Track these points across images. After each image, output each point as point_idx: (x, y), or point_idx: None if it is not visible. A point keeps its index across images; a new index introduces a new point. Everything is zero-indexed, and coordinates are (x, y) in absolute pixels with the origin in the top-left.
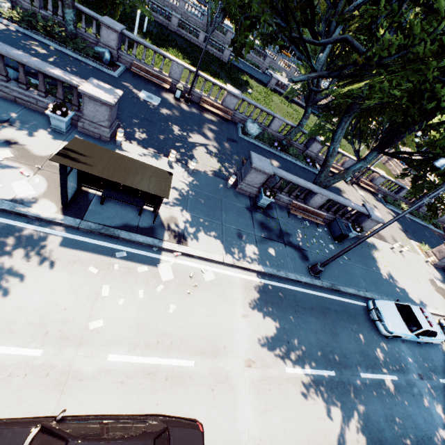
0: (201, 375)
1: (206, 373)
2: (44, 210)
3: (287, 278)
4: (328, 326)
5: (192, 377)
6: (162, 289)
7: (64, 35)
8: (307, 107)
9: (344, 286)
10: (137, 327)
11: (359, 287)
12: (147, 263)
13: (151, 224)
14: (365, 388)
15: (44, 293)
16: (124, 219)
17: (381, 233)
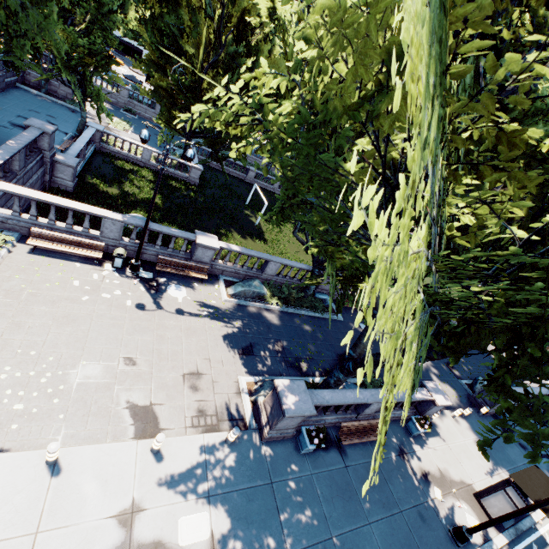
0: None
1: None
2: (494, 536)
3: None
4: None
5: None
6: None
7: (301, 296)
8: None
9: None
10: None
11: None
12: (544, 545)
13: None
14: None
15: None
16: None
17: None
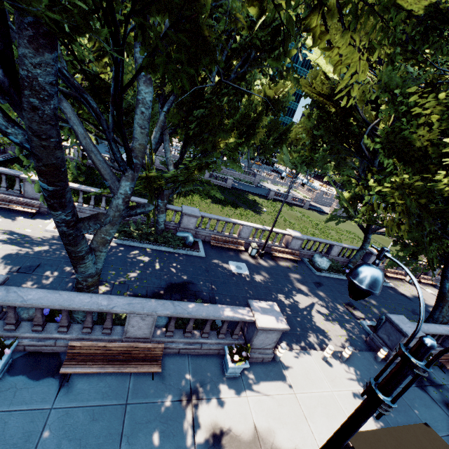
0: None
1: None
2: None
3: None
4: None
5: None
6: None
7: (153, 232)
8: (367, 234)
9: None
10: None
11: None
12: None
13: None
14: None
15: None
16: None
17: None
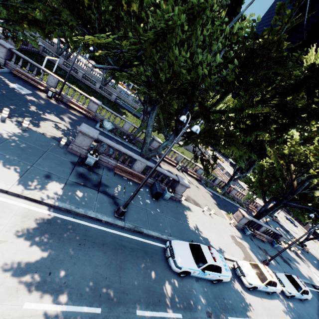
0: None
1: None
2: None
3: (86, 215)
4: (116, 261)
5: None
6: None
7: None
8: (144, 115)
9: (148, 229)
10: None
11: (164, 232)
12: None
13: None
14: None
15: None
16: None
17: (197, 202)
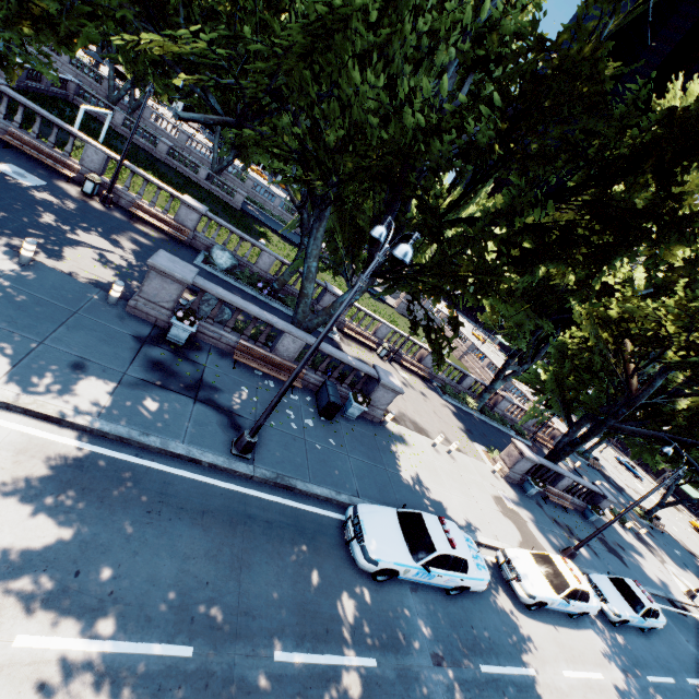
0: None
1: None
2: None
3: (164, 450)
4: (231, 548)
5: None
6: None
7: None
8: (302, 236)
9: (308, 481)
10: None
11: (342, 488)
12: None
13: None
14: (274, 687)
15: None
16: None
17: (423, 426)
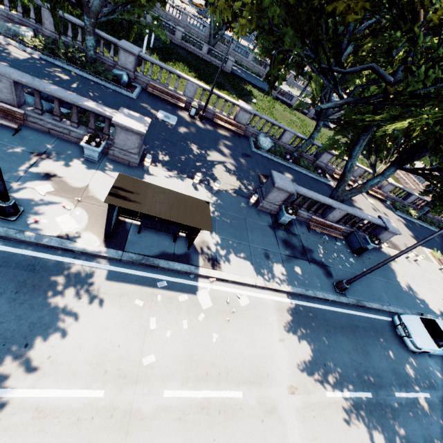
0: (250, 406)
1: (254, 403)
2: (88, 244)
3: (315, 297)
4: (359, 345)
5: (242, 408)
6: (203, 318)
7: (84, 60)
8: (319, 121)
9: (368, 301)
10: (186, 360)
11: (382, 301)
12: (186, 292)
13: (186, 250)
14: (401, 408)
15: (98, 330)
16: (161, 247)
17: (394, 242)
